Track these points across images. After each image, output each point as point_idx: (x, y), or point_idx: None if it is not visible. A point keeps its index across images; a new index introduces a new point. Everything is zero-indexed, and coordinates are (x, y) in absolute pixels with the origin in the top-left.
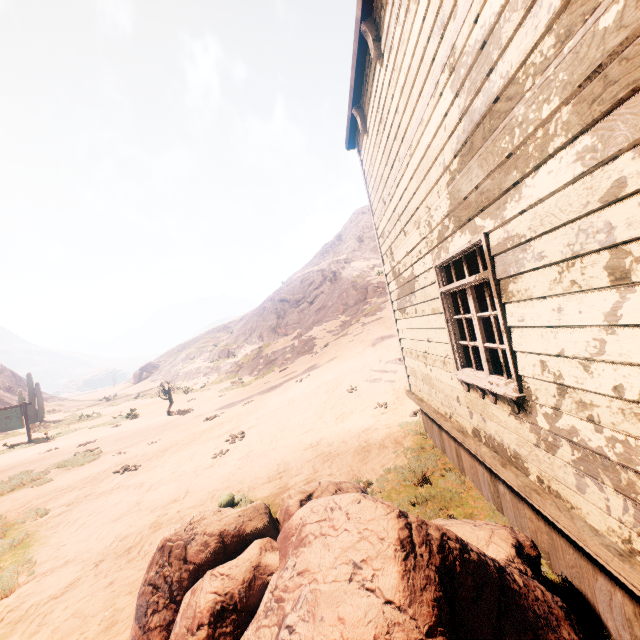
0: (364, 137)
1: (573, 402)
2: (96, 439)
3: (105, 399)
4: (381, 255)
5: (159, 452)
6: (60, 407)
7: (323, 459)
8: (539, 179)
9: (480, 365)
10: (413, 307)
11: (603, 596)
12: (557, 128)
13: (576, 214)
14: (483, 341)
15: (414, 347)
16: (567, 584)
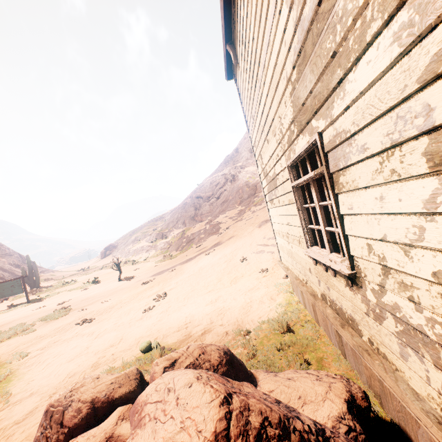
0: (237, 68)
1: (395, 282)
2: (70, 299)
3: (82, 270)
4: (255, 160)
5: (108, 308)
6: (52, 276)
7: (218, 313)
8: (359, 72)
9: (325, 244)
10: (277, 199)
11: (424, 441)
12: (374, 12)
13: (394, 101)
14: (324, 225)
15: (280, 229)
16: (395, 423)
